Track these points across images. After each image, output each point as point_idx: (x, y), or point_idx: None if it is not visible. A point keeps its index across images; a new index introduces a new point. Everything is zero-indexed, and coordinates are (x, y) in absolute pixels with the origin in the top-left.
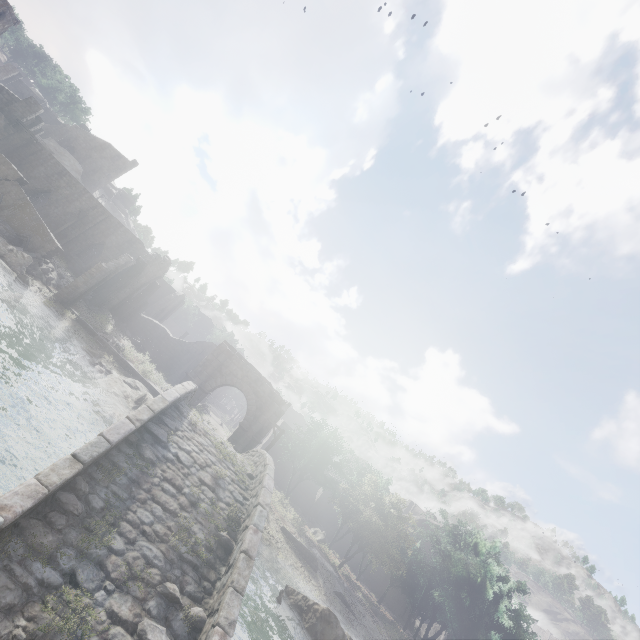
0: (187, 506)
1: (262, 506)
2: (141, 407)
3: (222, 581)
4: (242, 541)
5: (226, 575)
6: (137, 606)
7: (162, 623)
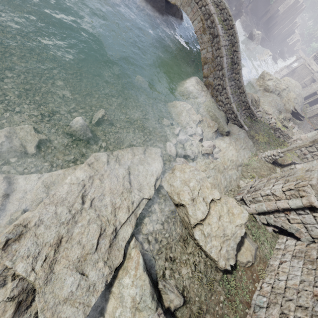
0: (226, 58)
1: (238, 43)
2: (222, 49)
3: (235, 67)
4: (236, 57)
5: (235, 66)
6: (230, 82)
7: (232, 81)
